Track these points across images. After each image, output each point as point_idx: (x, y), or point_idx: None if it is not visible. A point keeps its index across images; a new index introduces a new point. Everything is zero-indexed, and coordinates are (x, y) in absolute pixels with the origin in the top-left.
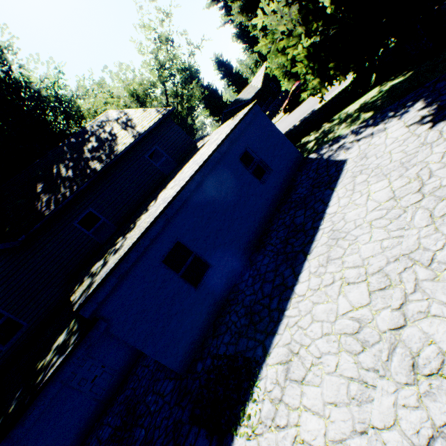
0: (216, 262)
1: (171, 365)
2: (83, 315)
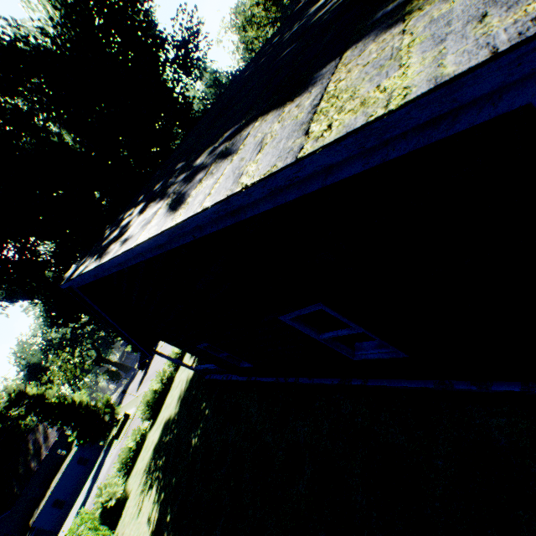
0: (68, 499)
1: (55, 530)
2: (33, 526)
